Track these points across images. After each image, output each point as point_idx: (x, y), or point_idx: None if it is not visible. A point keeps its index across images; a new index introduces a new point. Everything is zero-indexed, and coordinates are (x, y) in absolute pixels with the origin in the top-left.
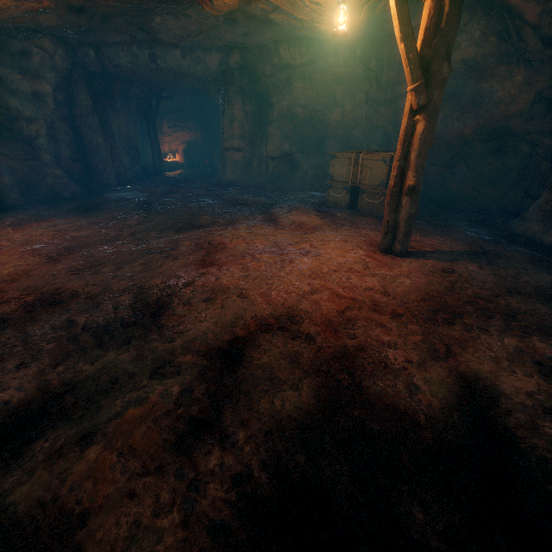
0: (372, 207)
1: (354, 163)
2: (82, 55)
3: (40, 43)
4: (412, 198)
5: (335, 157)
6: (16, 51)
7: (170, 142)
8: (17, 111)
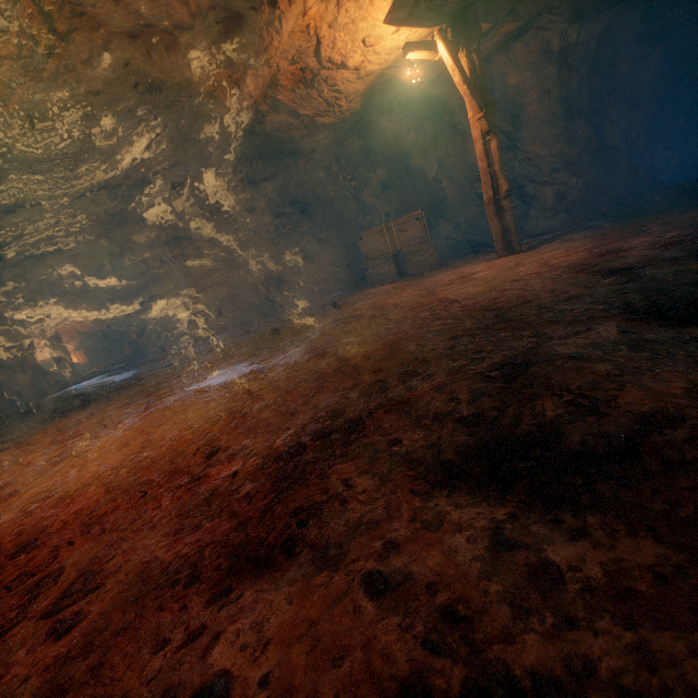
0: (423, 264)
1: (387, 233)
2: None
3: None
4: (510, 201)
5: (363, 236)
6: None
7: None
8: None
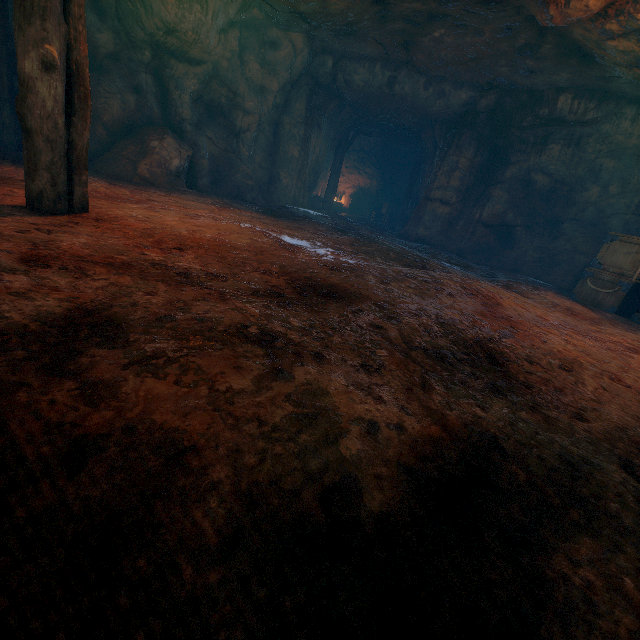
0: None
1: None
2: (318, 63)
3: (294, 38)
4: None
5: (618, 239)
6: (270, 40)
7: (340, 183)
8: (242, 99)
